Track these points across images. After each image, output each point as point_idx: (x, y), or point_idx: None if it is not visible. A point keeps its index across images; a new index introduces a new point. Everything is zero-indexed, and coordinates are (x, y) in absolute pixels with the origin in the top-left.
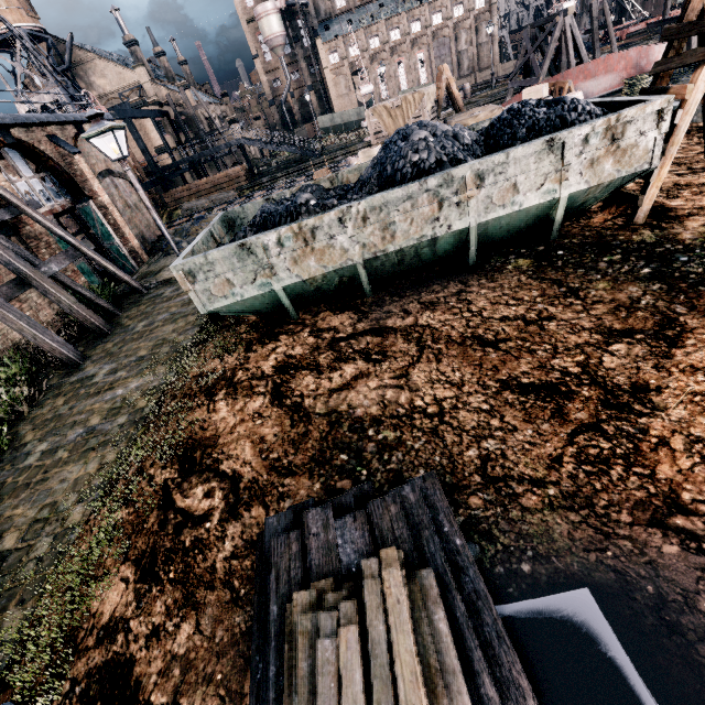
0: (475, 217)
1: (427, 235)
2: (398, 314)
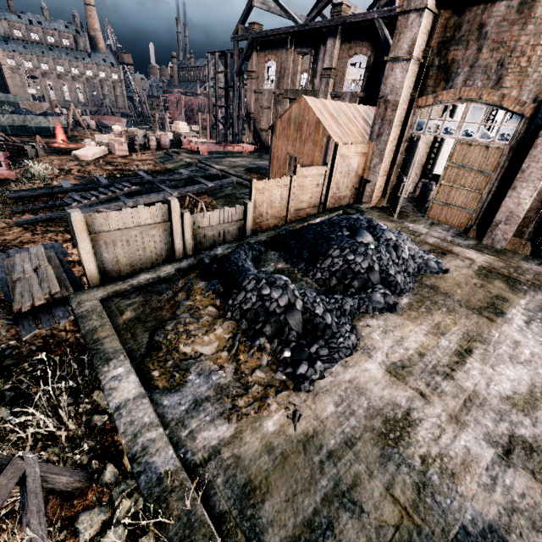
0: (33, 125)
1: (23, 125)
2: (16, 136)
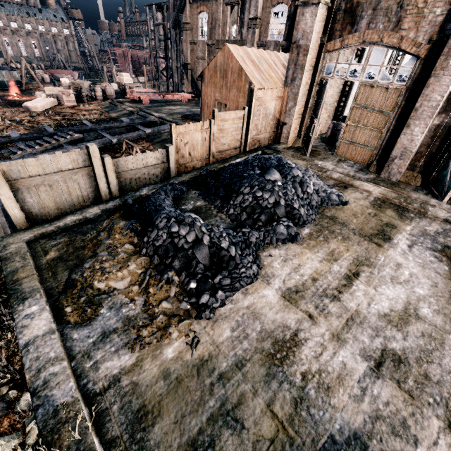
0: None
1: None
2: None
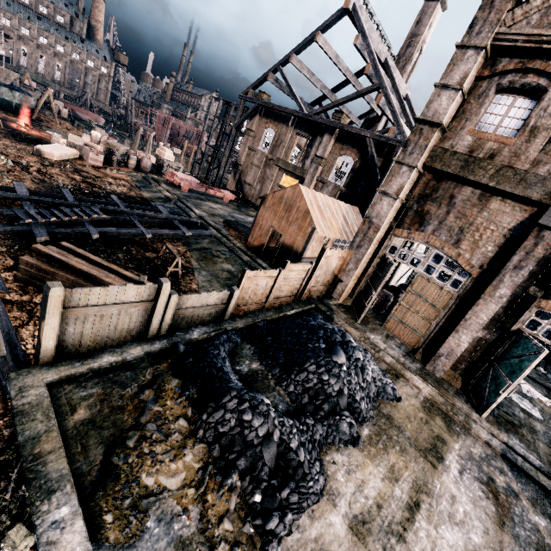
0: None
1: None
2: None
